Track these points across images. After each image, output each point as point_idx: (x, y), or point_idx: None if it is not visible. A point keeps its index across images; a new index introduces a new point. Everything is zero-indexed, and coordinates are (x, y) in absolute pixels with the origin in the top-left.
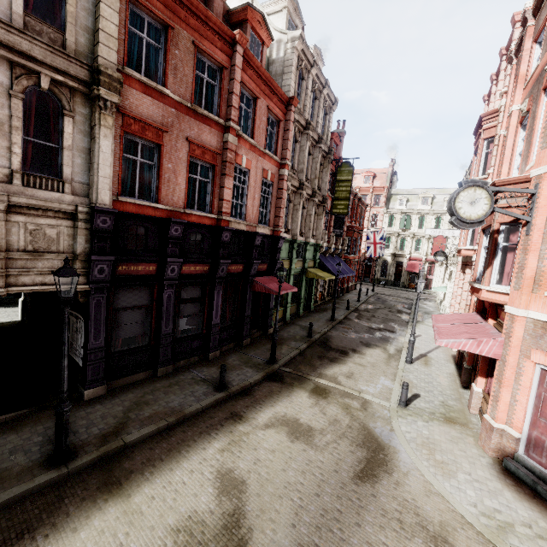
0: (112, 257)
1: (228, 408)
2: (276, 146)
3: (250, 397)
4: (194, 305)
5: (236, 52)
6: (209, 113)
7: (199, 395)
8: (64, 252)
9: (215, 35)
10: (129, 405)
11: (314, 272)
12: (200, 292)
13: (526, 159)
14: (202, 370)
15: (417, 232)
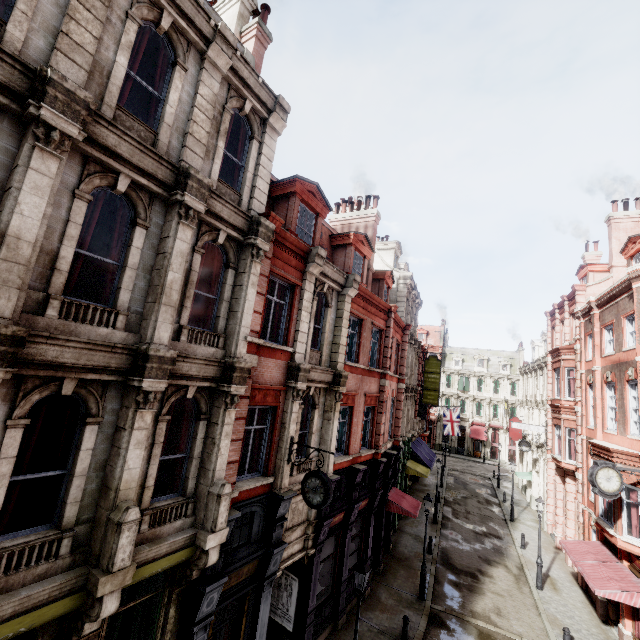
0: (332, 519)
1: None
2: (397, 365)
3: None
4: (355, 540)
5: (391, 318)
6: (377, 369)
7: None
8: (303, 520)
9: (381, 311)
10: None
11: (413, 467)
12: (359, 525)
13: (623, 425)
14: (370, 616)
15: (476, 394)
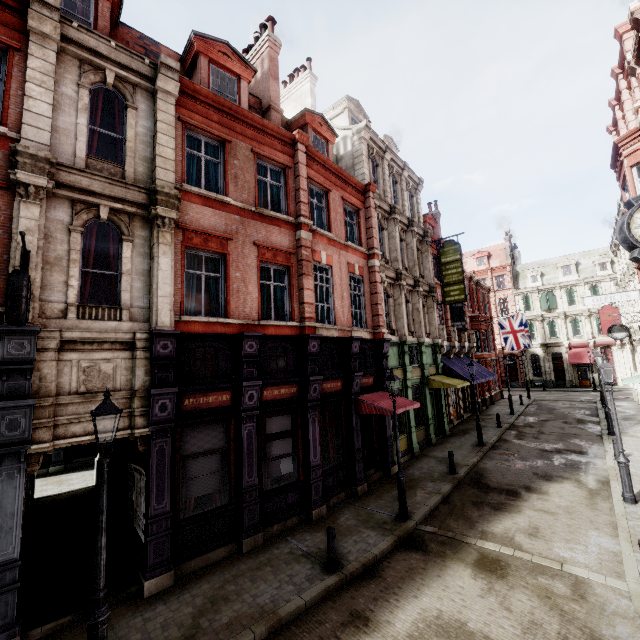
0: (175, 389)
1: (345, 604)
2: (359, 237)
3: (378, 580)
4: (284, 442)
5: (298, 150)
6: (276, 213)
7: (300, 581)
8: (121, 389)
9: (274, 140)
10: (201, 603)
11: (439, 380)
12: (290, 423)
13: None
14: (304, 538)
15: (568, 310)
